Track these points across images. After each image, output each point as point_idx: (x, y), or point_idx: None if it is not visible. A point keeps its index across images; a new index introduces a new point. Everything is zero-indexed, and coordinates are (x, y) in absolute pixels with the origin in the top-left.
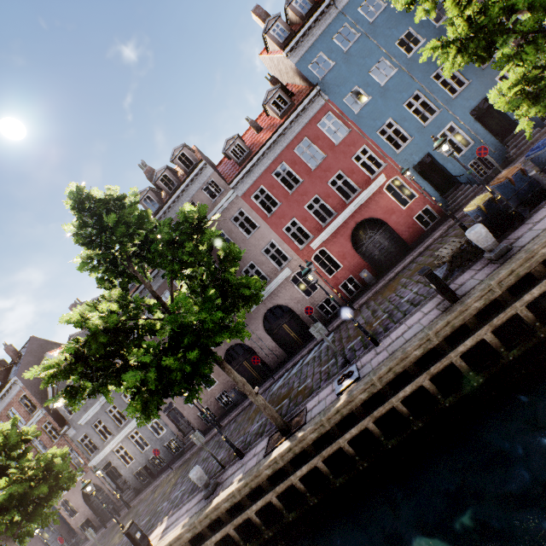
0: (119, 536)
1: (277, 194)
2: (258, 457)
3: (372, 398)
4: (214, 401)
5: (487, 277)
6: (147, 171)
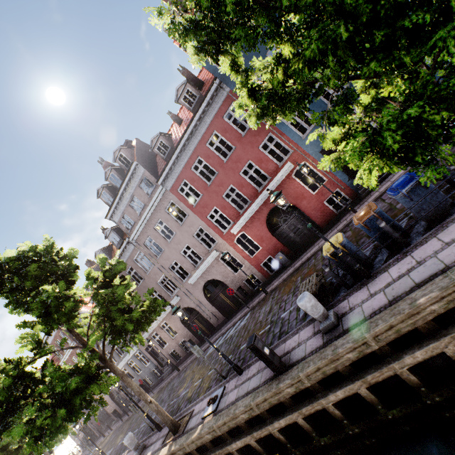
0: (119, 437)
1: (198, 186)
2: (161, 443)
3: (219, 436)
4: (178, 346)
5: (303, 361)
6: (104, 166)
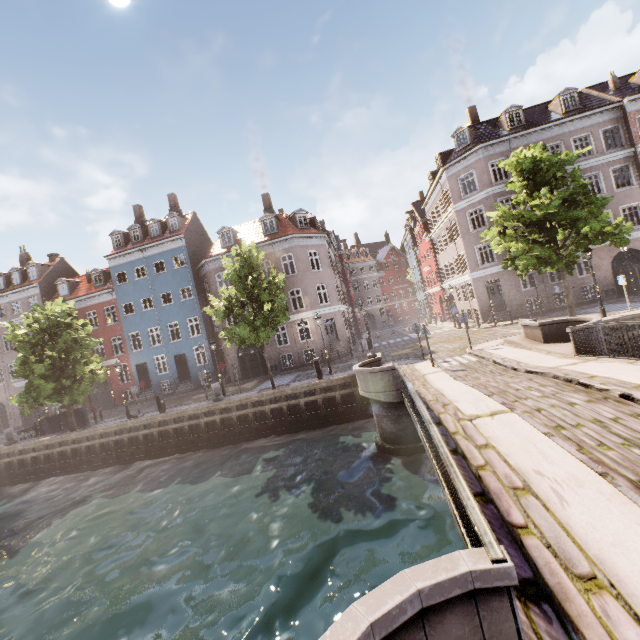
0: None
1: None
2: None
3: None
4: None
5: None
6: (22, 255)
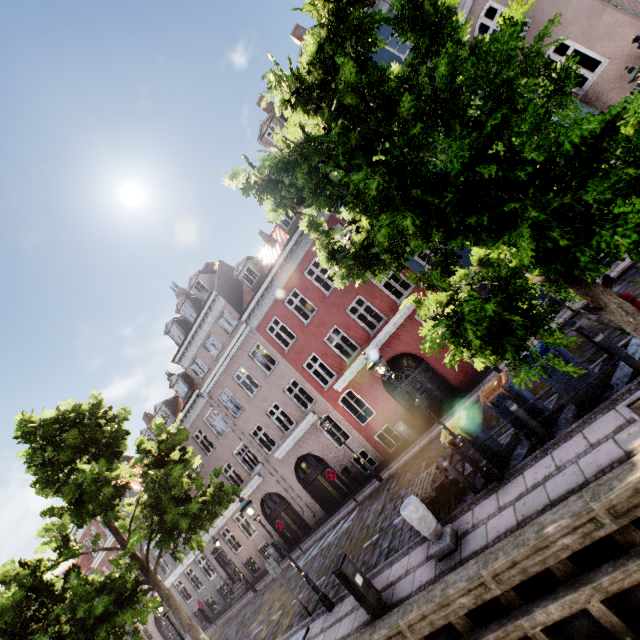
0: None
1: (292, 325)
2: None
3: None
4: (257, 551)
5: (406, 601)
6: (178, 294)
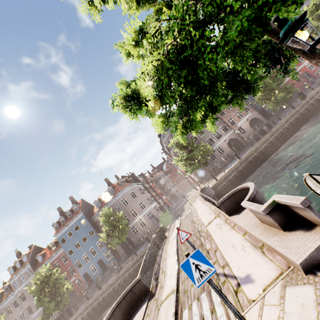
0: None
1: None
2: None
3: None
4: None
5: None
6: (17, 253)
